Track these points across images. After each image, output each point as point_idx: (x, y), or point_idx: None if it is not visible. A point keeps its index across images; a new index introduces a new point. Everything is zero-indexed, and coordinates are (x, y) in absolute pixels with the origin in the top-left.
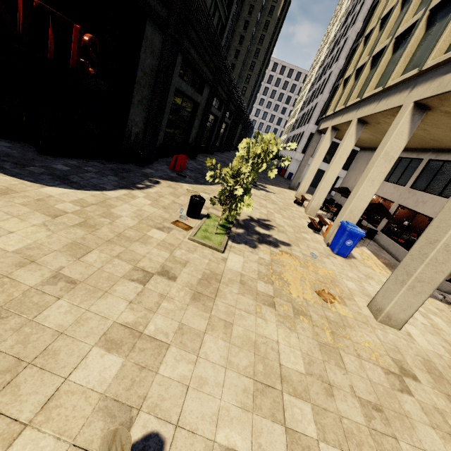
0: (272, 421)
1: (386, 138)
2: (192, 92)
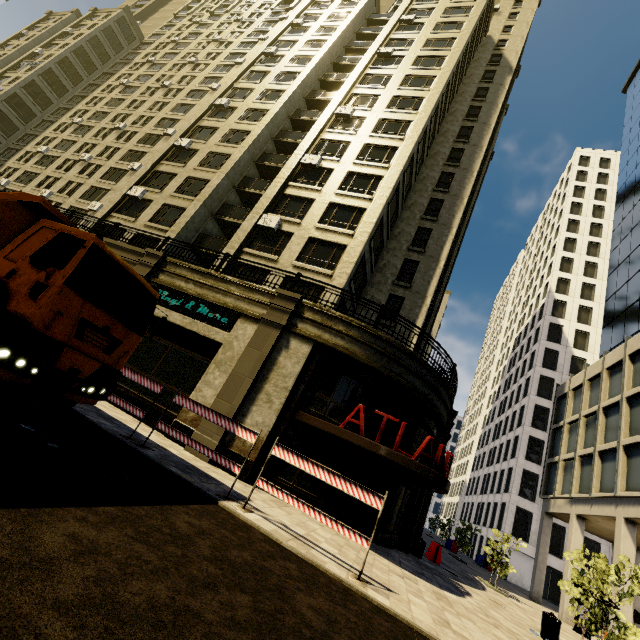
0: None
1: None
2: None
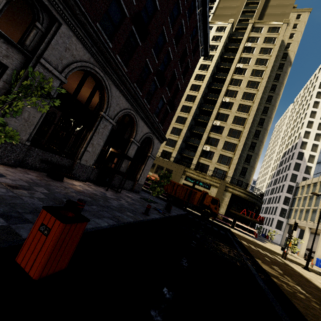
0: None
1: (320, 237)
2: None
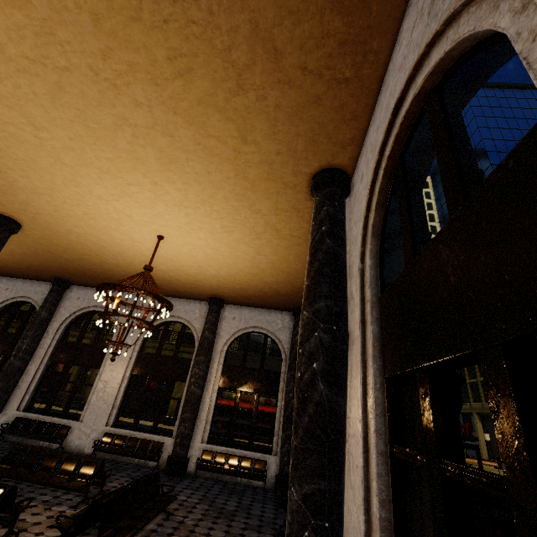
0: None
1: None
2: None
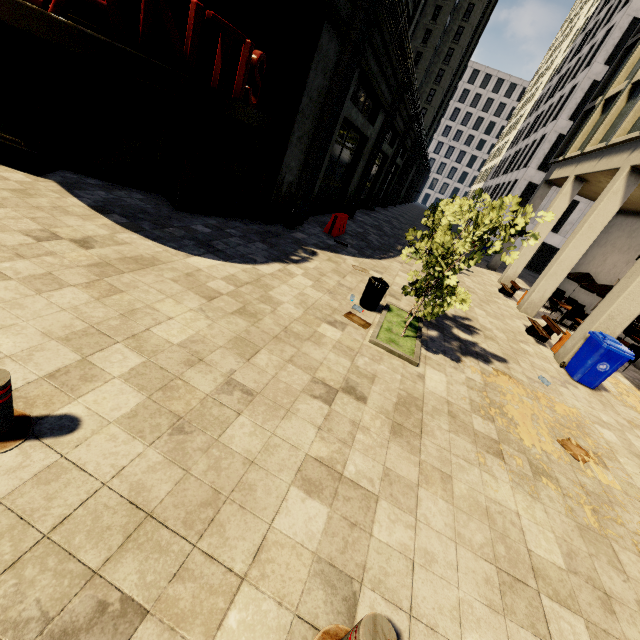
0: (533, 634)
1: None
2: (362, 122)
